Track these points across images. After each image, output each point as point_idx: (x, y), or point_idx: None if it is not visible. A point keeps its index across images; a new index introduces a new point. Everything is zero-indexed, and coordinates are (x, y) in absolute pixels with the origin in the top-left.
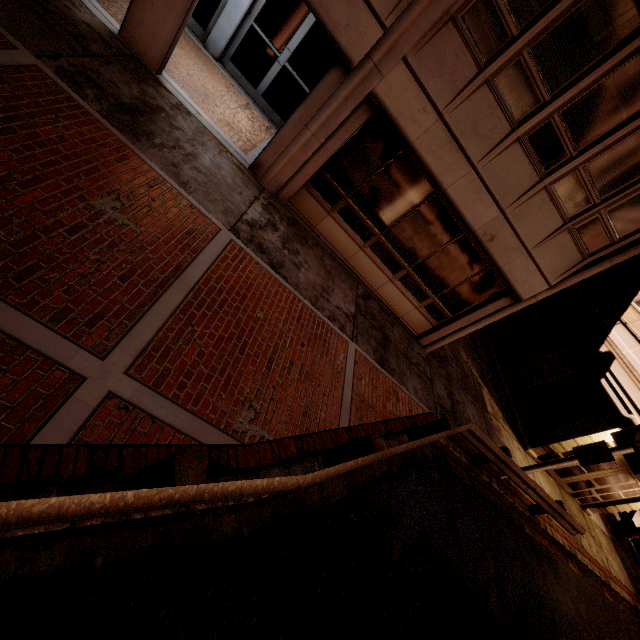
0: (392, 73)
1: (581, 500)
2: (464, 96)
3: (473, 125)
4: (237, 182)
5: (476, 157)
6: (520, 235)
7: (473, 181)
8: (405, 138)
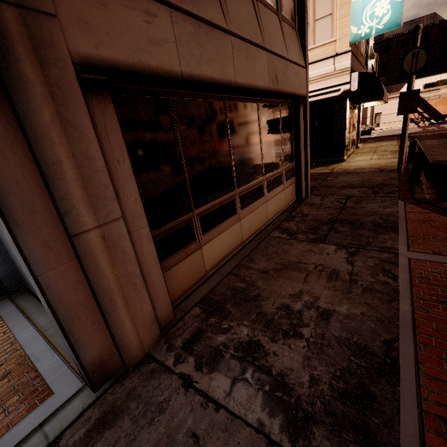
0: None
1: (354, 147)
2: None
3: None
4: (153, 444)
5: (221, 20)
6: (280, 54)
7: (239, 47)
8: (172, 77)
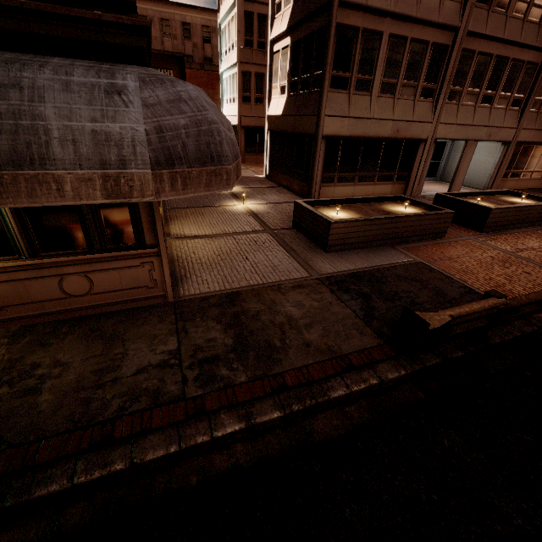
0: (520, 134)
1: None
2: (537, 120)
3: (541, 123)
4: None
5: None
6: None
7: None
8: (527, 142)
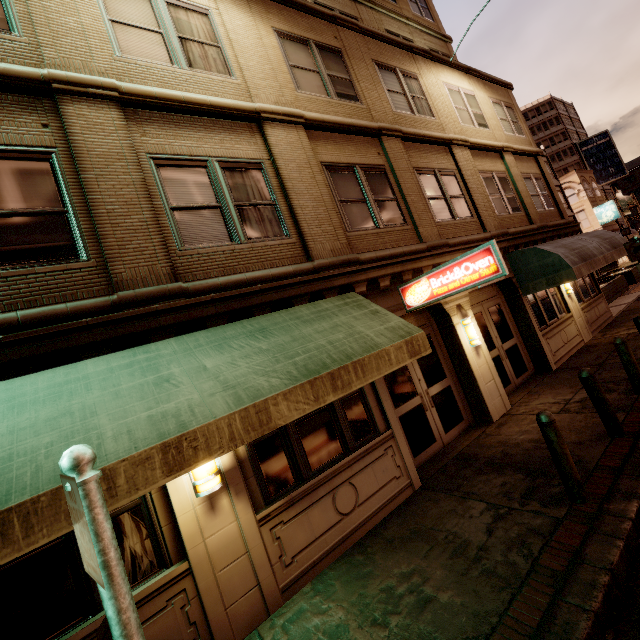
0: None
1: (627, 260)
2: None
3: None
4: None
5: None
6: None
7: None
8: None
